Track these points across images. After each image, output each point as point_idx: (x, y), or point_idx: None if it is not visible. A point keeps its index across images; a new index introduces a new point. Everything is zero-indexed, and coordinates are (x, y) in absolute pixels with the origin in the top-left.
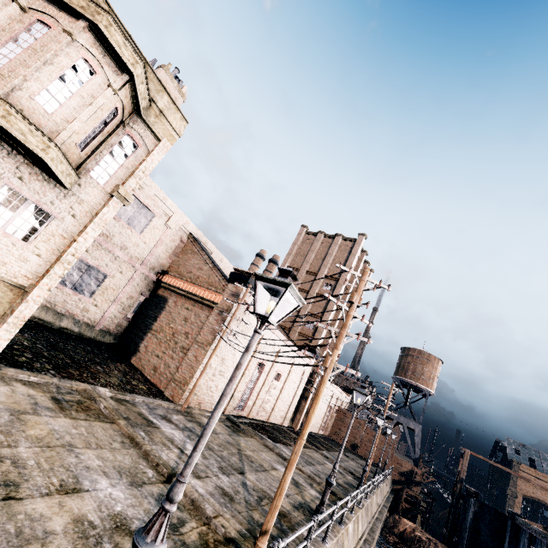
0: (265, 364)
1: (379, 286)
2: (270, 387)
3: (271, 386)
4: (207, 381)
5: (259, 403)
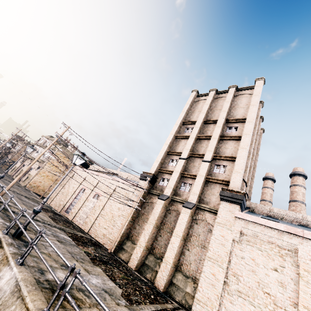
0: (86, 189)
1: (17, 129)
2: (89, 203)
3: (89, 202)
4: (56, 195)
5: (80, 213)
